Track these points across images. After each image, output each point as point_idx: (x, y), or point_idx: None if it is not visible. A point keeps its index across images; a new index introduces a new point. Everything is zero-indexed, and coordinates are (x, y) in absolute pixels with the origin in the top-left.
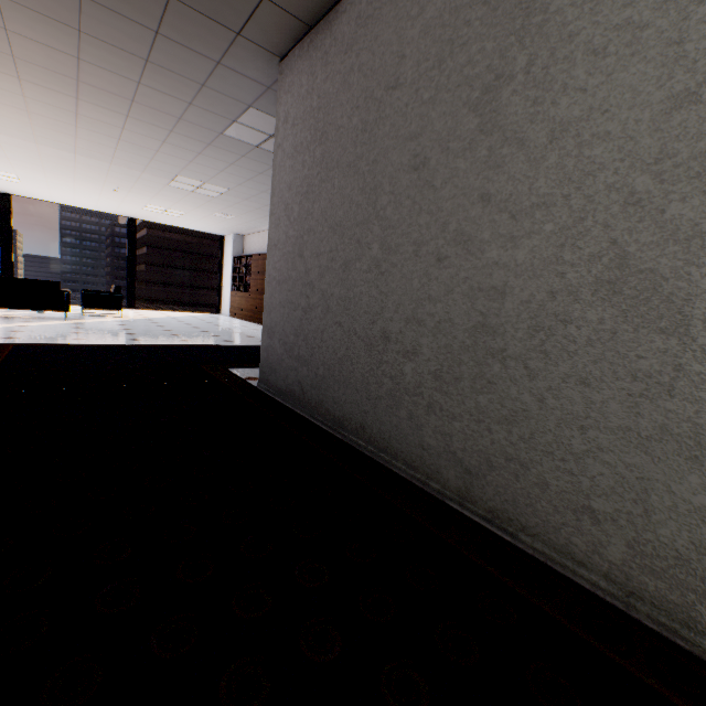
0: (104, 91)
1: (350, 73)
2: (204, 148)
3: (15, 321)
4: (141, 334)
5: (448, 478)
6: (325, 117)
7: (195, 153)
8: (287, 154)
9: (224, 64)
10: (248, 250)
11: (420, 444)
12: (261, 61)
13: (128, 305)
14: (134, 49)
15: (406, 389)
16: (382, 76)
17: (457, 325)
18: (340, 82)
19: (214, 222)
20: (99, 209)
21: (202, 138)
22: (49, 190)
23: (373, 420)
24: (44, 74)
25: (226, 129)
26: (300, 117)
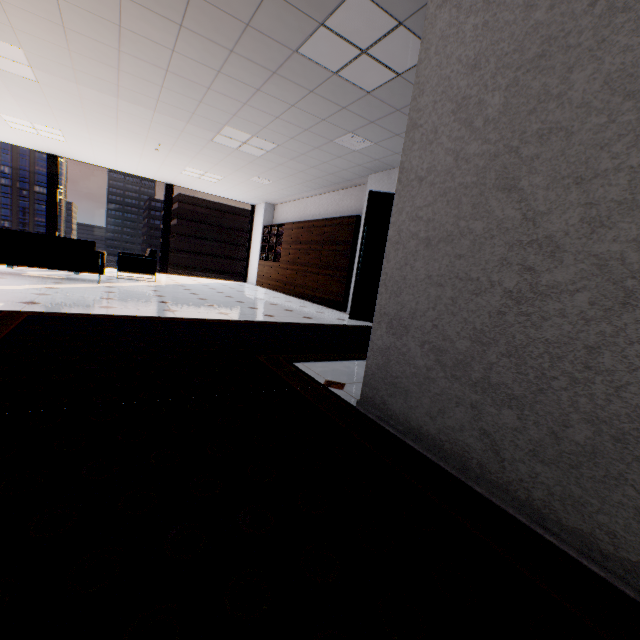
0: None
1: None
2: (266, 80)
3: (47, 282)
4: (176, 303)
5: None
6: None
7: (253, 90)
8: (468, 8)
9: None
10: (279, 220)
11: None
12: None
13: (161, 269)
14: None
15: None
16: None
17: None
18: None
19: (249, 188)
20: (139, 173)
21: (267, 62)
22: (92, 150)
23: None
24: None
25: (304, 42)
26: None
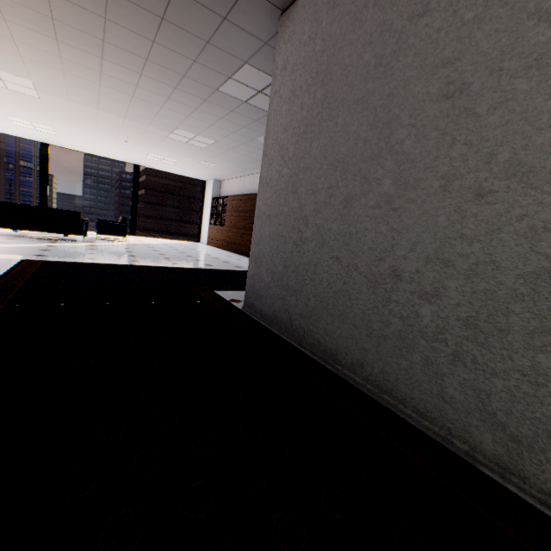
0: (124, 50)
1: (362, 10)
2: (200, 103)
3: (46, 242)
4: (141, 257)
5: (481, 440)
6: (330, 58)
7: (192, 109)
8: (284, 99)
9: (229, 20)
10: (224, 193)
11: (440, 394)
12: (264, 15)
13: (130, 232)
14: (152, 6)
15: (422, 333)
16: (404, 6)
17: (504, 269)
18: (349, 21)
19: (199, 169)
20: (113, 157)
21: (200, 94)
22: (76, 141)
23: (374, 359)
24: (77, 35)
25: (221, 85)
26: (300, 63)
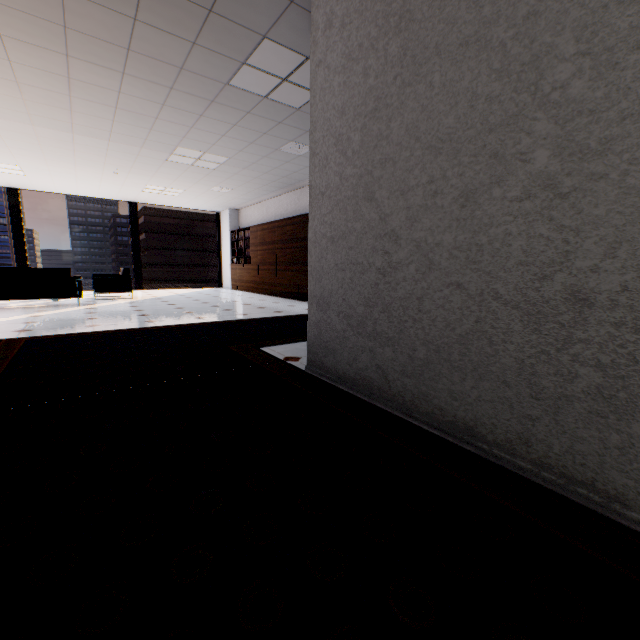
0: (95, 38)
1: None
2: (206, 107)
3: (30, 311)
4: (155, 315)
5: None
6: None
7: (196, 116)
8: (334, 70)
9: None
10: (244, 224)
11: None
12: None
13: (136, 286)
14: None
15: None
16: None
17: None
18: None
19: (211, 198)
20: (101, 195)
21: (205, 93)
22: (52, 180)
23: (551, 433)
24: (26, 23)
25: (233, 77)
26: (354, 10)
